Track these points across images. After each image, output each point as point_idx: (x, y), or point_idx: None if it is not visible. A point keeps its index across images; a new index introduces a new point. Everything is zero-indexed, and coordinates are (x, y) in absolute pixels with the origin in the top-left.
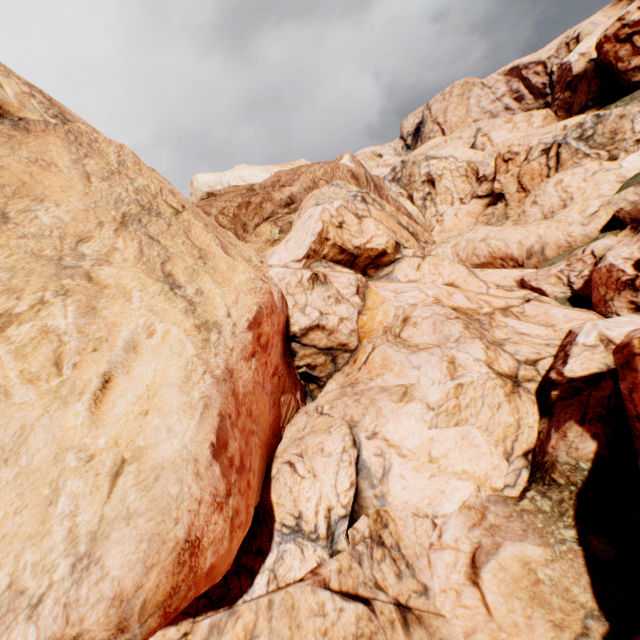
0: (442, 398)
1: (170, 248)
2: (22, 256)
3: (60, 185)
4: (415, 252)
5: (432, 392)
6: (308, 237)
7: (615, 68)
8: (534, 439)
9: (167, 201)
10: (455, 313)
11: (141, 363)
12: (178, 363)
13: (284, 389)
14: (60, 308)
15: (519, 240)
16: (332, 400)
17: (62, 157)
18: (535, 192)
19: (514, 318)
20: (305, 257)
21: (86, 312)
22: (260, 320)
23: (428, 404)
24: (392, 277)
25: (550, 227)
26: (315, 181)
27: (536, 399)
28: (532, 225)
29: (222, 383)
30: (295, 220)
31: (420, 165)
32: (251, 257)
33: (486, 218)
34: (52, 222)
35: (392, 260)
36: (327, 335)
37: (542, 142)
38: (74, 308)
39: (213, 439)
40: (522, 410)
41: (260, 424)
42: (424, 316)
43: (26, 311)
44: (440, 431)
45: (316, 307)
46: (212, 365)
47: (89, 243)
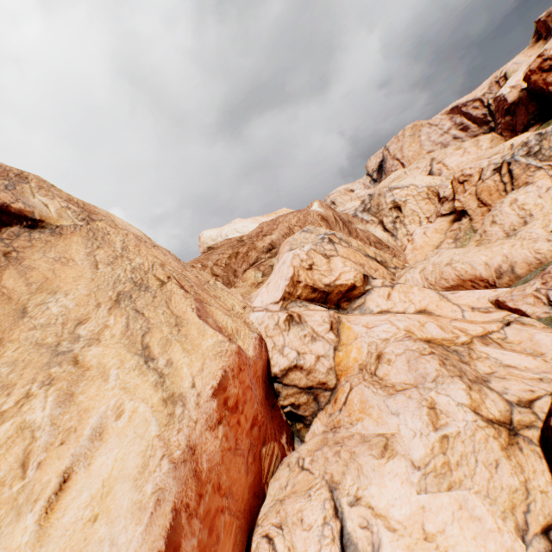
0: (427, 454)
1: (152, 319)
2: (27, 347)
3: (73, 276)
4: (383, 282)
5: (414, 446)
6: (282, 281)
7: (547, 91)
8: (551, 509)
9: (156, 274)
10: (428, 347)
11: (104, 451)
12: (138, 448)
13: (265, 438)
14: (41, 399)
15: (484, 261)
16: (313, 450)
17: (79, 252)
18: (492, 212)
19: (496, 346)
20: (281, 299)
21: (63, 400)
22: (225, 384)
23: (412, 461)
24: (365, 308)
25: (514, 246)
26: (290, 228)
27: (542, 451)
28: (495, 245)
29: (181, 466)
30: (275, 263)
31: (385, 195)
32: (234, 305)
33: (453, 233)
34: (59, 311)
35: (362, 292)
36: (306, 374)
37: (491, 163)
38: (54, 397)
39: (161, 546)
40: (527, 468)
41: (233, 493)
42: (397, 352)
43: (11, 407)
44: (431, 497)
45: (293, 347)
46: (172, 445)
47: (86, 324)
